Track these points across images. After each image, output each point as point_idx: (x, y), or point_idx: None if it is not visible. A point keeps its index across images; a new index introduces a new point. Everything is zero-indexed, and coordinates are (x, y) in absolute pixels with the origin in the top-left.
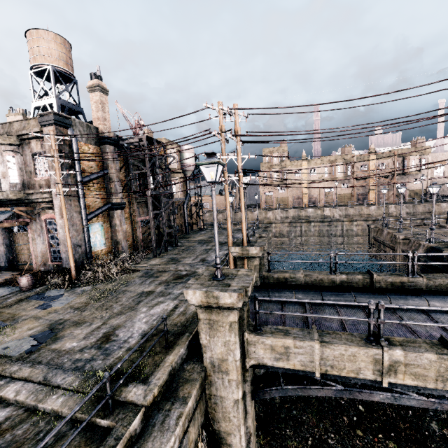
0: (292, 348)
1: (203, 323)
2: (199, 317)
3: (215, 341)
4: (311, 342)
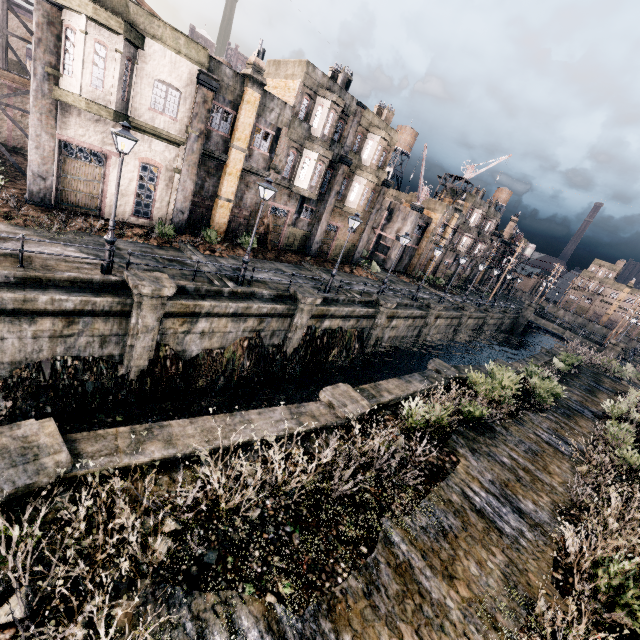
0: (539, 320)
1: (525, 308)
2: (525, 307)
3: (525, 312)
4: (543, 320)
